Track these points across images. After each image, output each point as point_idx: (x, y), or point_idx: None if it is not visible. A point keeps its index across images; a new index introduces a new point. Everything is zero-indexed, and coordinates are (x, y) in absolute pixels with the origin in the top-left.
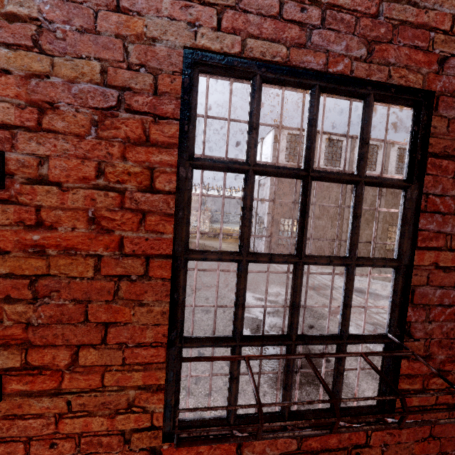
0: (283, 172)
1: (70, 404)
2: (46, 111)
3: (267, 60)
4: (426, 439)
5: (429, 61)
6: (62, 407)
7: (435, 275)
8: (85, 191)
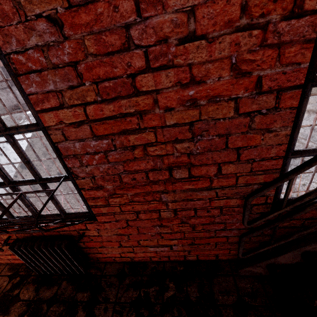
0: None
1: None
2: None
3: None
4: (126, 227)
5: None
6: None
7: (70, 131)
8: None
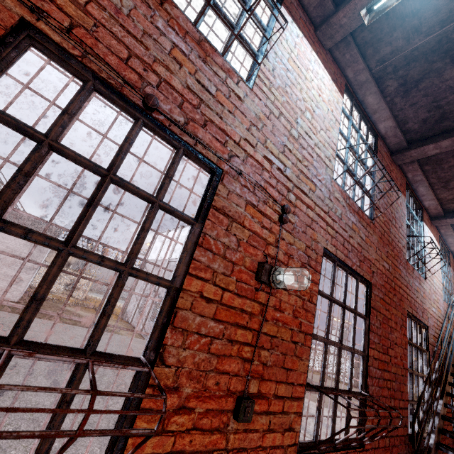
0: (340, 303)
1: (269, 423)
2: (289, 258)
3: (340, 258)
4: None
5: (370, 272)
6: (265, 425)
7: (373, 361)
8: (293, 296)
